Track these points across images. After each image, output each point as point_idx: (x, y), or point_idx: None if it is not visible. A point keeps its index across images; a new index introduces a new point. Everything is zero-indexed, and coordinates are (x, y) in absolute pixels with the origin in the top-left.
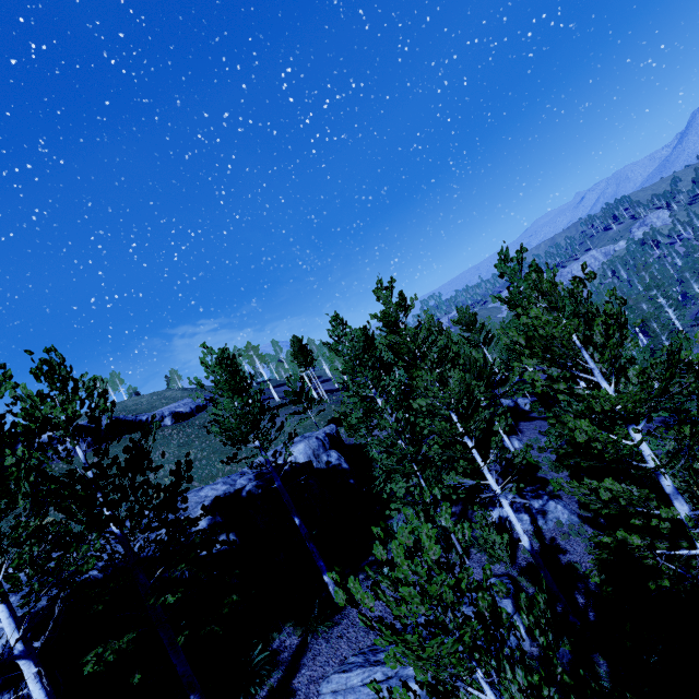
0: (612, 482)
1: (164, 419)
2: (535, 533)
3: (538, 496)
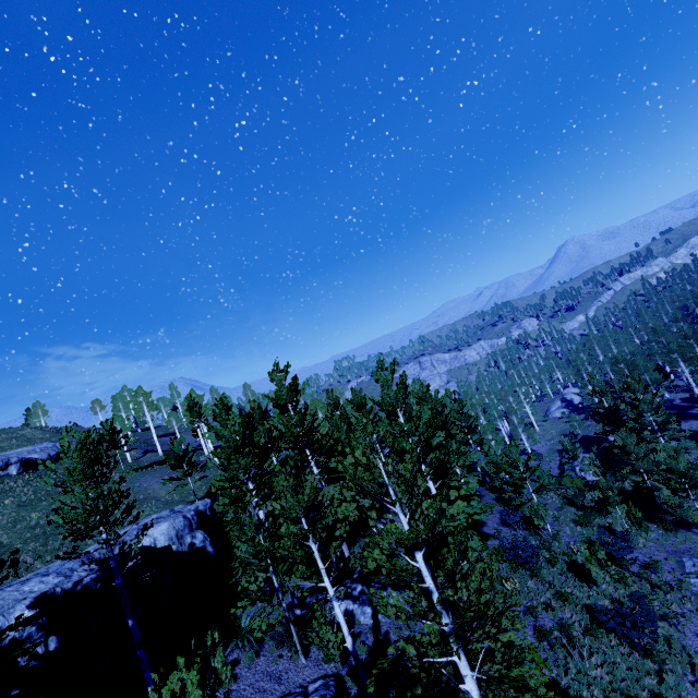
0: (398, 598)
1: (8, 467)
2: (373, 627)
3: (384, 587)
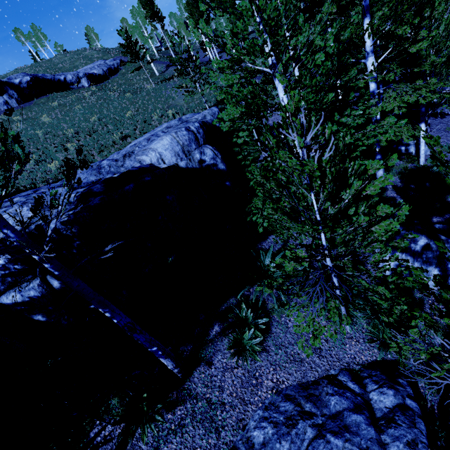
0: None
1: (80, 81)
2: None
3: None
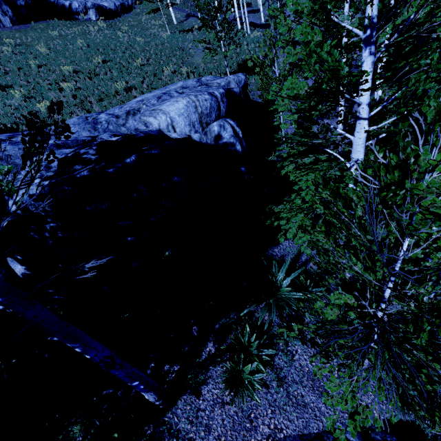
0: None
1: (88, 12)
2: None
3: None
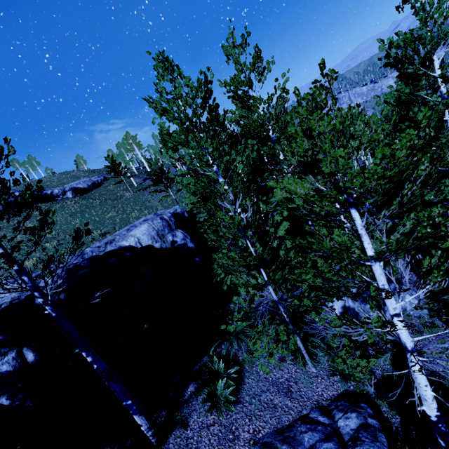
0: None
1: (66, 193)
2: None
3: None
